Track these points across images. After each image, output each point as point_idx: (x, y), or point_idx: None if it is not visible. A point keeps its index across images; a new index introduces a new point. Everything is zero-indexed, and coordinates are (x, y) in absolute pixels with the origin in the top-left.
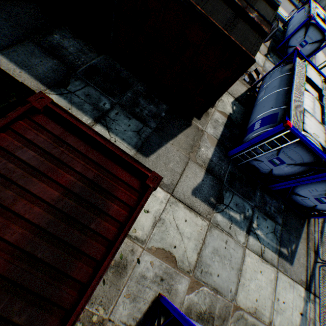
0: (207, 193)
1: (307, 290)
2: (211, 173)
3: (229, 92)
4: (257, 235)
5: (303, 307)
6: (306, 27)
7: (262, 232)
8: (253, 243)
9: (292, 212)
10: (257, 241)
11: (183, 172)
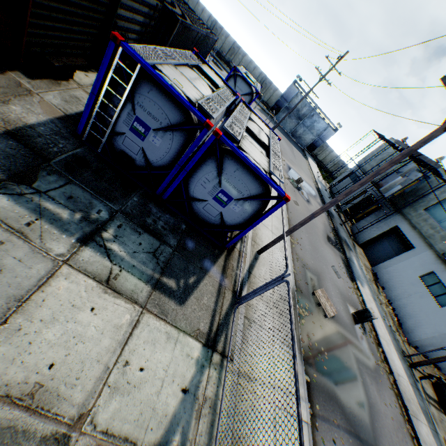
0: None
1: (209, 347)
2: (18, 140)
3: None
4: (109, 250)
5: (194, 377)
6: (234, 77)
7: (123, 248)
8: (92, 259)
9: (201, 237)
10: (105, 259)
11: None
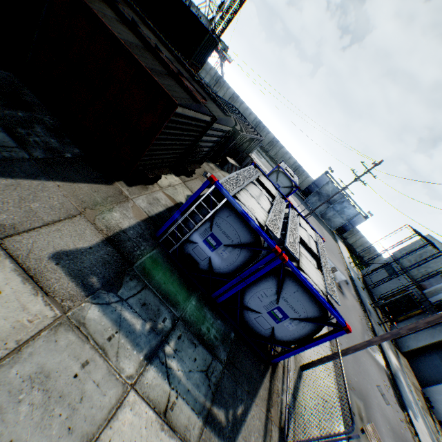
0: (88, 267)
1: None
2: (114, 246)
3: (189, 187)
4: (169, 368)
5: None
6: (277, 172)
7: (181, 365)
8: (154, 381)
9: (248, 348)
10: (165, 380)
11: (54, 223)
